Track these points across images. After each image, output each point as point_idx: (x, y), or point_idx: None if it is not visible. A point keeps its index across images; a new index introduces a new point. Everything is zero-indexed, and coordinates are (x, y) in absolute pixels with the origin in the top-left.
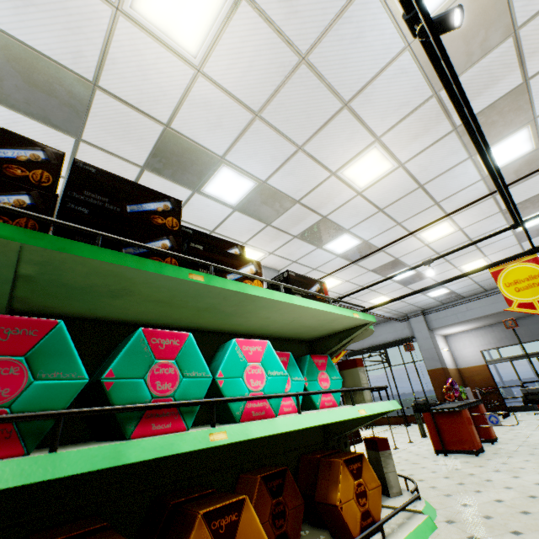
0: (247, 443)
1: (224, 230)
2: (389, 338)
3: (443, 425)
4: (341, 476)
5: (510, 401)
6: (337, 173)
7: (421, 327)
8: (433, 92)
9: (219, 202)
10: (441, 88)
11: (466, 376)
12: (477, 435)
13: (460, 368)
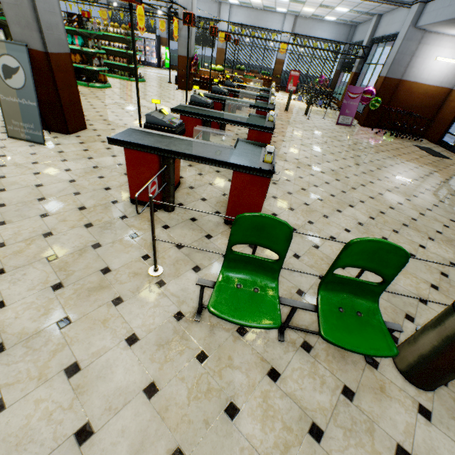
0: (72, 49)
1: None
2: (394, 30)
3: None
4: (72, 56)
5: None
6: None
7: (408, 21)
8: None
9: None
10: None
11: (448, 99)
12: None
13: (453, 89)
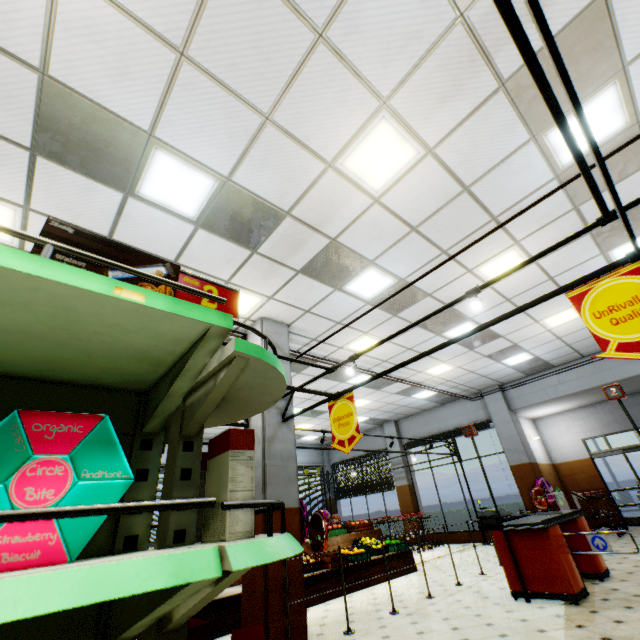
0: None
1: (191, 260)
2: (459, 423)
3: (522, 551)
4: None
5: (629, 508)
6: (335, 164)
7: (499, 407)
8: (456, 12)
9: (170, 213)
10: (469, 5)
11: (564, 474)
12: (575, 568)
13: (556, 463)
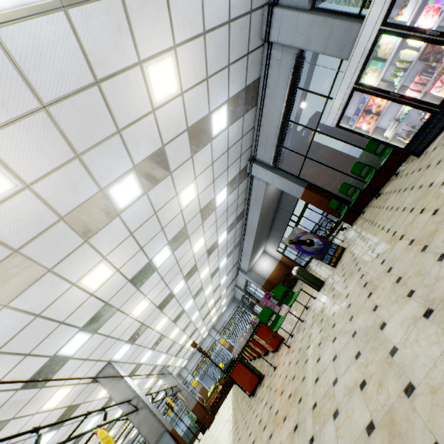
0: None
1: None
2: (244, 280)
3: None
4: None
5: None
6: None
7: (243, 275)
8: None
9: None
10: None
11: (284, 262)
12: None
13: (280, 260)
